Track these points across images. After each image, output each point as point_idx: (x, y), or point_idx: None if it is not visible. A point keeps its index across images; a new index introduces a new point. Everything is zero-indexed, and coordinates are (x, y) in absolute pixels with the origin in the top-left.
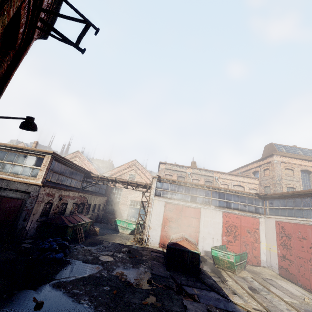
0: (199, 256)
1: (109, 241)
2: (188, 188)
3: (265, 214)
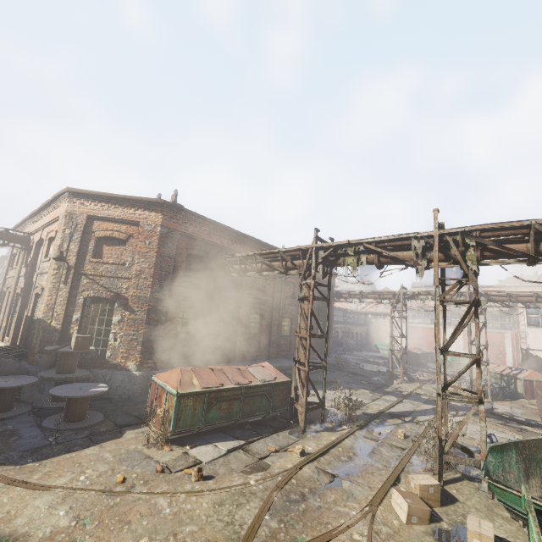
0: (419, 355)
1: (370, 354)
2: (427, 313)
3: (512, 329)
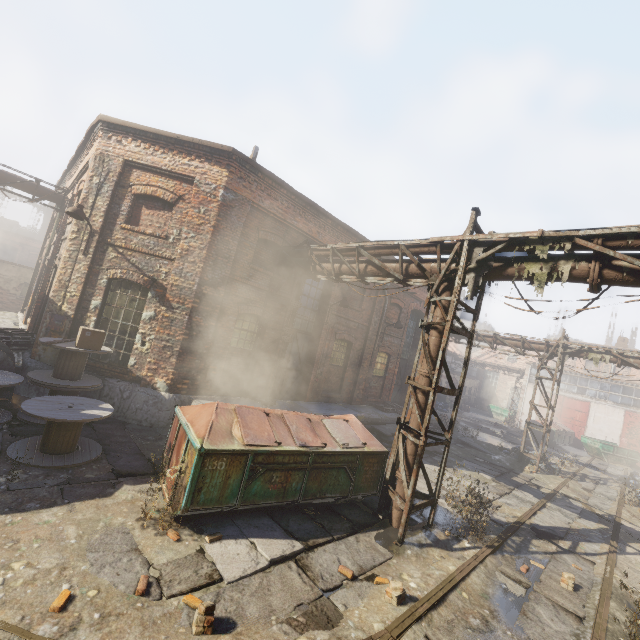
0: (554, 432)
1: (479, 417)
2: (574, 378)
3: None
